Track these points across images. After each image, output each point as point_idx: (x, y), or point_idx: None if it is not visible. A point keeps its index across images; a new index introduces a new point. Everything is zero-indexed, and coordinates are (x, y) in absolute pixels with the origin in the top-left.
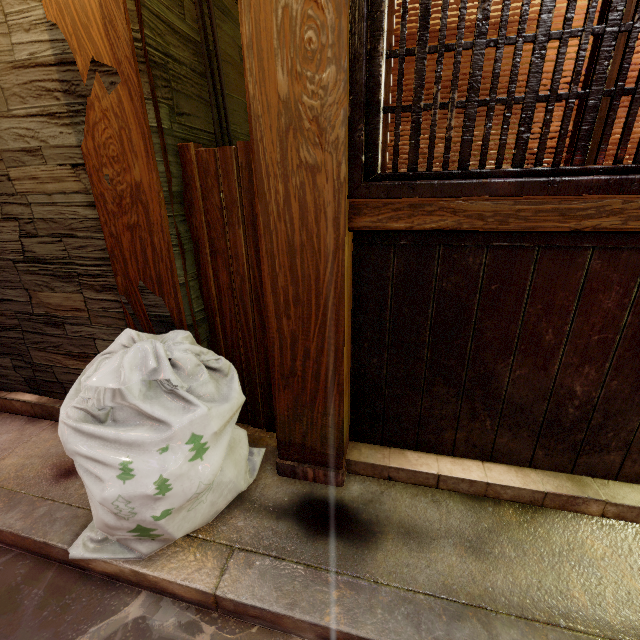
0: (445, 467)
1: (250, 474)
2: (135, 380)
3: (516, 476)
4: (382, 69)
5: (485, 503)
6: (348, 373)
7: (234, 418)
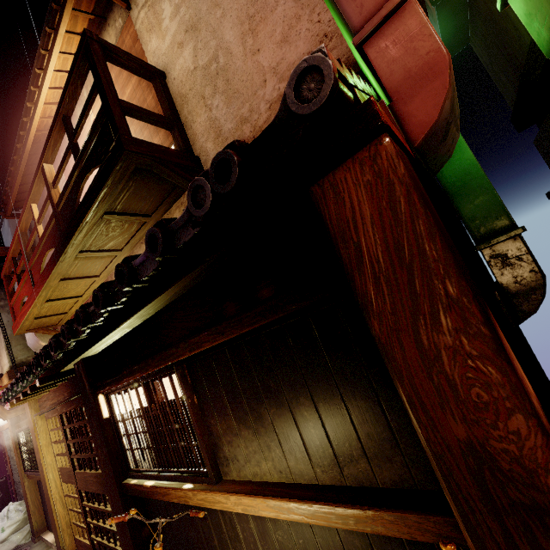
0: (48, 536)
1: (28, 540)
2: (2, 515)
3: (53, 538)
4: (23, 455)
5: (46, 547)
6: (39, 509)
7: (18, 523)
